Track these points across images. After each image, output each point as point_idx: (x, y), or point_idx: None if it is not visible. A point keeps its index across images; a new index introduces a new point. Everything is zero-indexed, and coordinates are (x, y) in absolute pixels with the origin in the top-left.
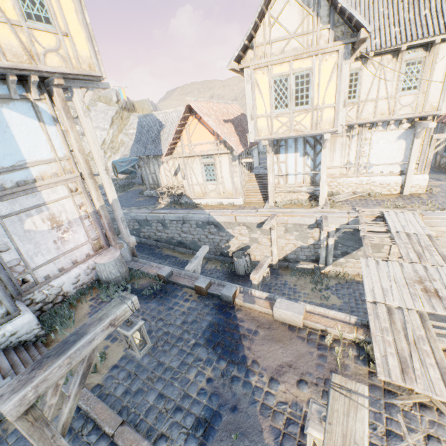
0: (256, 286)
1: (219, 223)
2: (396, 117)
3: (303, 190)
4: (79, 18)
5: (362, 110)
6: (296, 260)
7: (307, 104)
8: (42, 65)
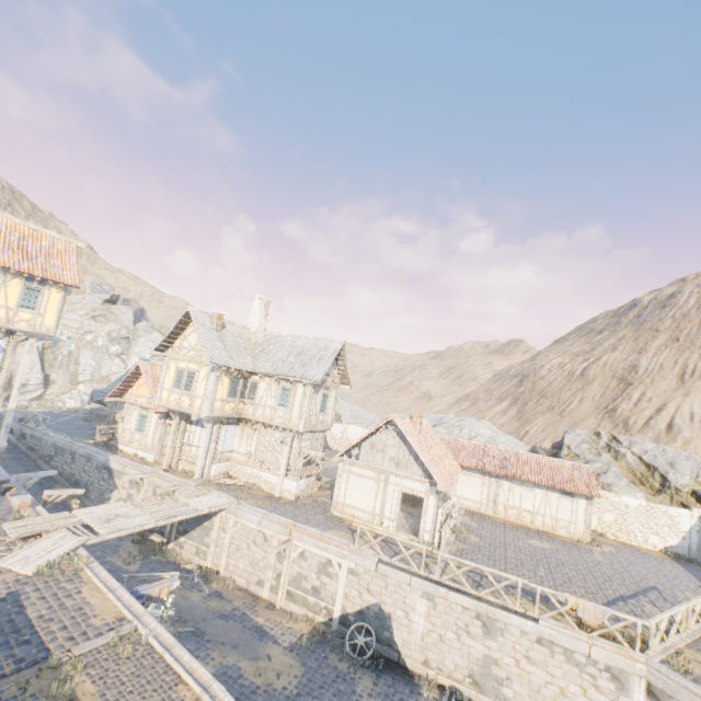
0: (44, 500)
1: (113, 469)
2: (274, 423)
3: (195, 462)
4: (58, 309)
5: (257, 410)
6: (153, 530)
7: (191, 391)
8: (13, 326)
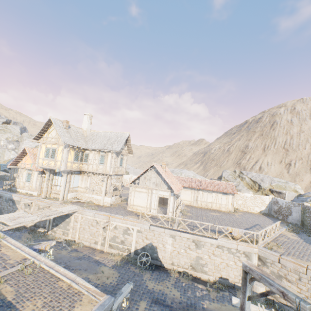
0: None
1: (15, 200)
2: (98, 172)
3: (59, 193)
4: None
5: (89, 167)
6: (39, 227)
7: (54, 158)
8: None
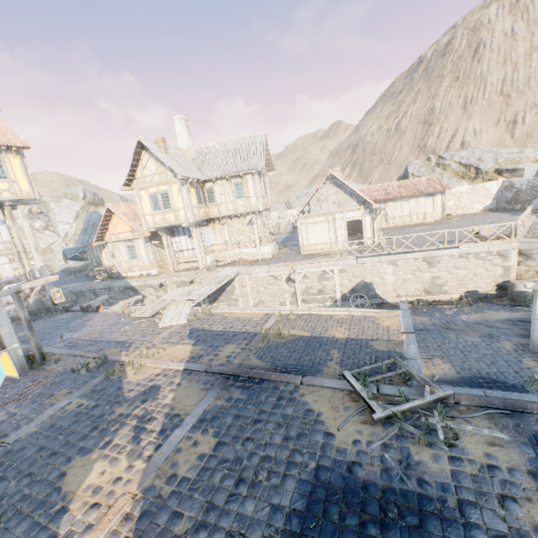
0: None
1: (135, 287)
2: (238, 212)
3: (193, 260)
4: (24, 173)
5: (221, 209)
6: None
7: (170, 208)
8: None
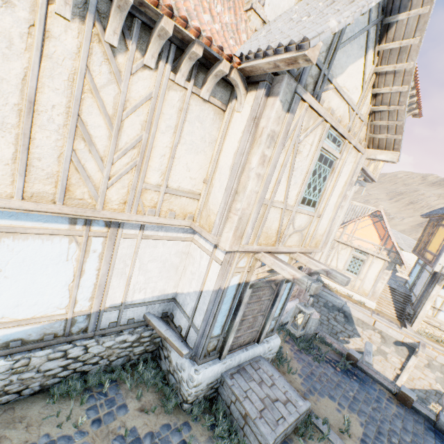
0: None
1: (351, 316)
2: None
3: None
4: None
5: None
6: (422, 401)
7: None
8: (368, 169)
